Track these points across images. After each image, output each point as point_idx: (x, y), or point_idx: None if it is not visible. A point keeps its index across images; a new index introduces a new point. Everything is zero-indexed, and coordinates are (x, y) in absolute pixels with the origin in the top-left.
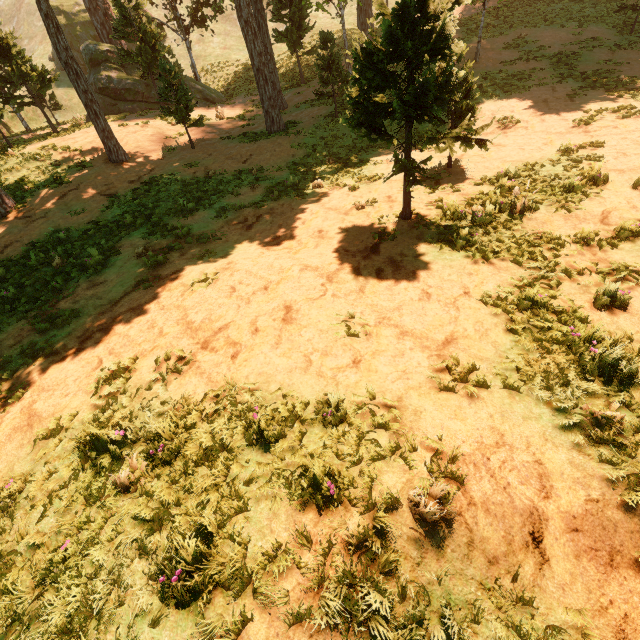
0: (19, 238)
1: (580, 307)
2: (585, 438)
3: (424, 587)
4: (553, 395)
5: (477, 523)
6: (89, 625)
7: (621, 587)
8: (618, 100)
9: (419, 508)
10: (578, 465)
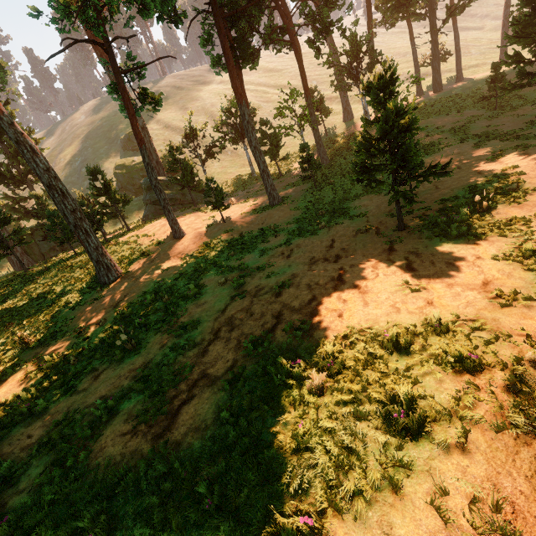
0: (132, 290)
1: None
2: None
3: None
4: None
5: None
6: (351, 459)
7: None
8: (511, 143)
9: None
10: None
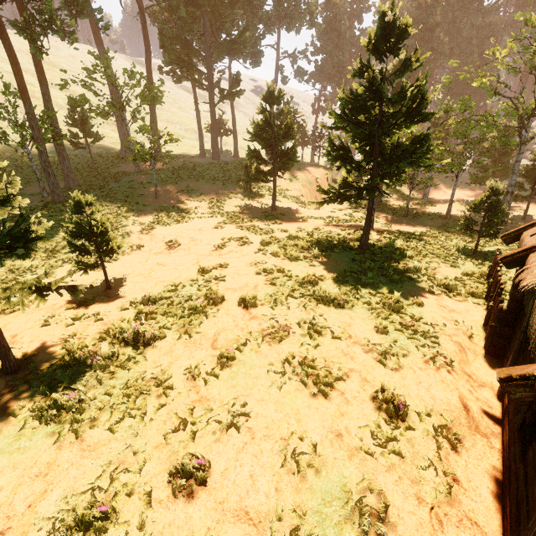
0: None
1: (156, 503)
2: None
3: None
4: None
5: None
6: None
7: None
8: (241, 232)
9: None
10: None
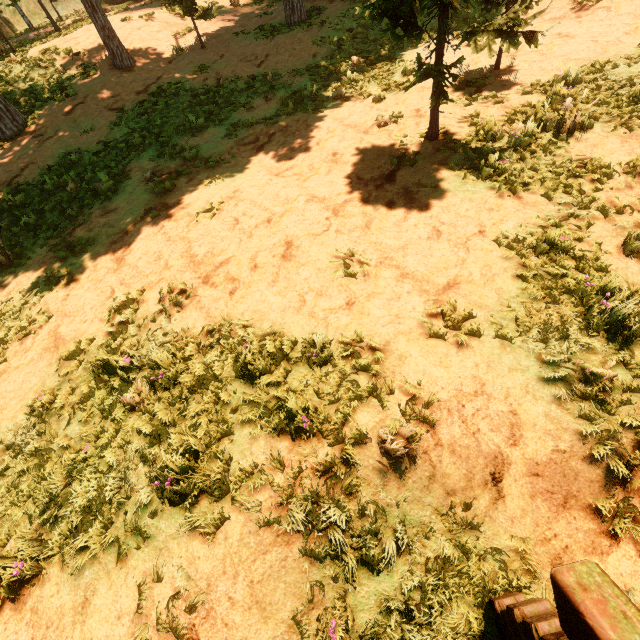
0: (34, 160)
1: (607, 253)
2: (568, 393)
3: (383, 508)
4: (547, 348)
5: (441, 461)
6: (106, 509)
7: (568, 525)
8: None
9: (385, 445)
10: (553, 418)
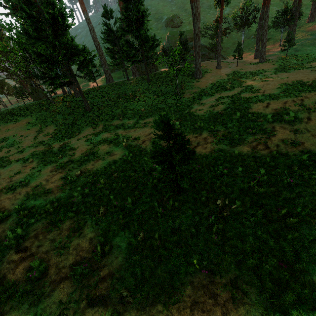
0: (211, 80)
1: None
2: None
3: None
4: None
5: None
6: None
7: None
8: None
9: None
10: None
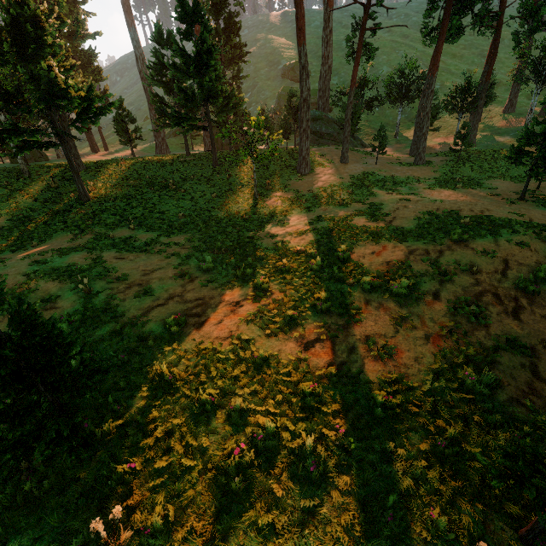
0: (322, 182)
1: None
2: None
3: None
4: None
5: None
6: (479, 233)
7: None
8: None
9: None
10: None
